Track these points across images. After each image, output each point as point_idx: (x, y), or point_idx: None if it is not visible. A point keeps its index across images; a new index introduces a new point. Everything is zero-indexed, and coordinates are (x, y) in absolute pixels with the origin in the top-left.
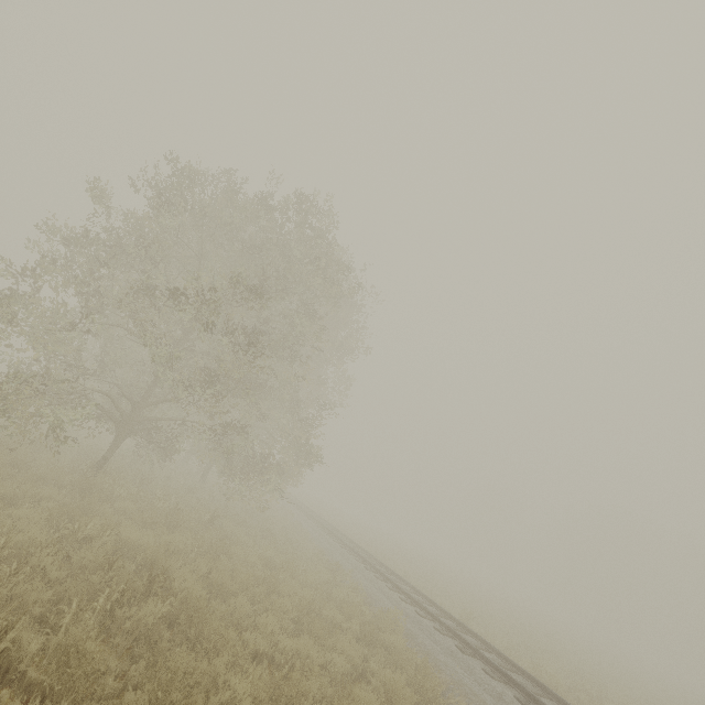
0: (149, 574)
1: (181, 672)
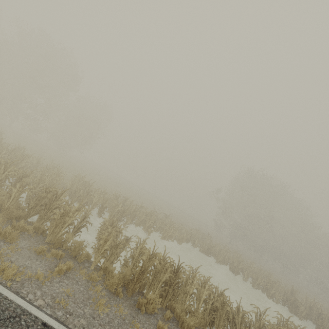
0: None
1: None
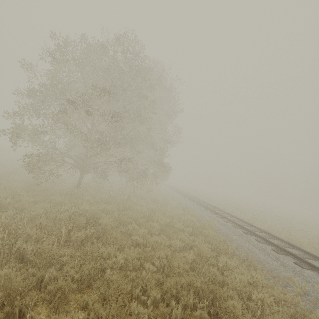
0: (86, 219)
1: (88, 253)
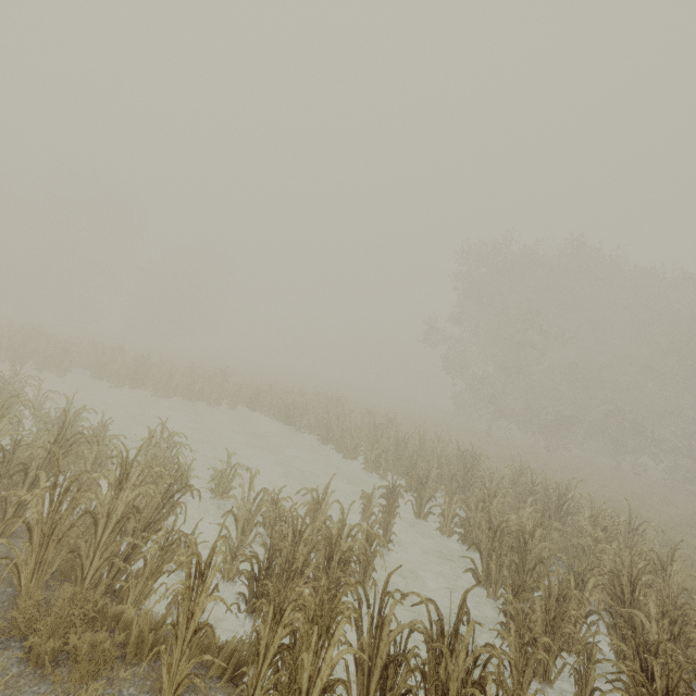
0: None
1: None
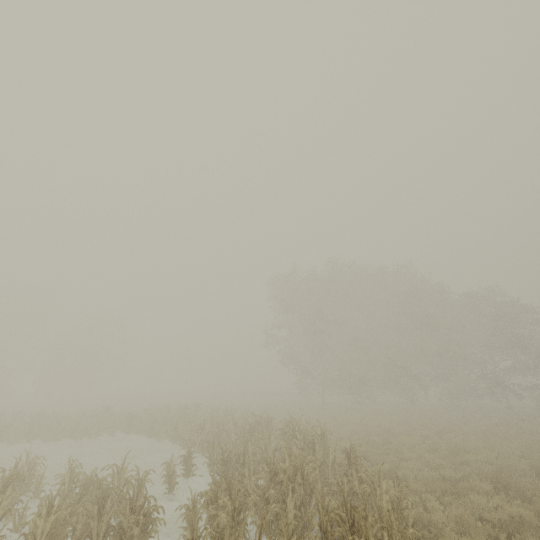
0: None
1: None
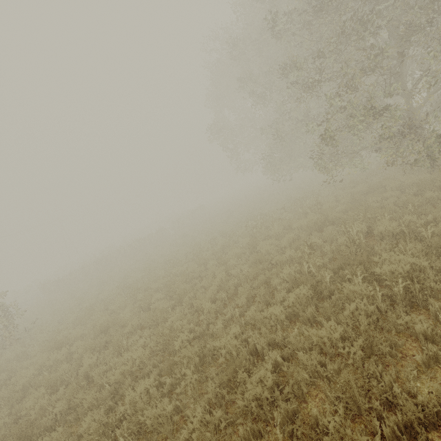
0: None
1: None
